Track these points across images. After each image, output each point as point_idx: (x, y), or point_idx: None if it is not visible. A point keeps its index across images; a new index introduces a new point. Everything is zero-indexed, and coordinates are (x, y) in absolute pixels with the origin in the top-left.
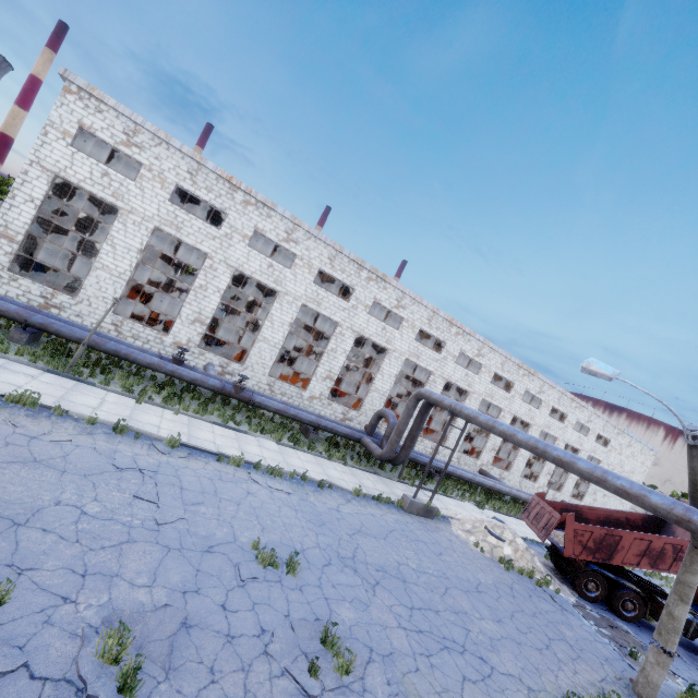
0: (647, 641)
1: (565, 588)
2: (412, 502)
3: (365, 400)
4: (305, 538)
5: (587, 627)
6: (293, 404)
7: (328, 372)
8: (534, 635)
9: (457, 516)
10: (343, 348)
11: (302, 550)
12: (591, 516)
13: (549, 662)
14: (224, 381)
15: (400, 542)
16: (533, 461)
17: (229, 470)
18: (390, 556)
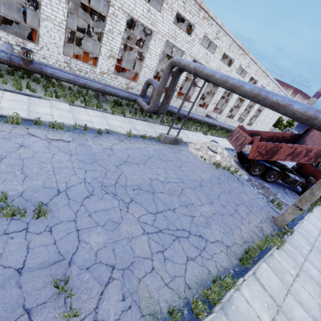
0: (275, 190)
1: (243, 172)
2: (166, 137)
3: (140, 74)
4: (73, 177)
5: (253, 191)
6: (90, 78)
7: (110, 52)
8: (230, 205)
9: (192, 141)
10: (118, 29)
11: (65, 189)
12: (264, 136)
13: (237, 221)
14: (14, 55)
15: (155, 164)
16: (232, 109)
17: (5, 128)
18: (146, 176)
